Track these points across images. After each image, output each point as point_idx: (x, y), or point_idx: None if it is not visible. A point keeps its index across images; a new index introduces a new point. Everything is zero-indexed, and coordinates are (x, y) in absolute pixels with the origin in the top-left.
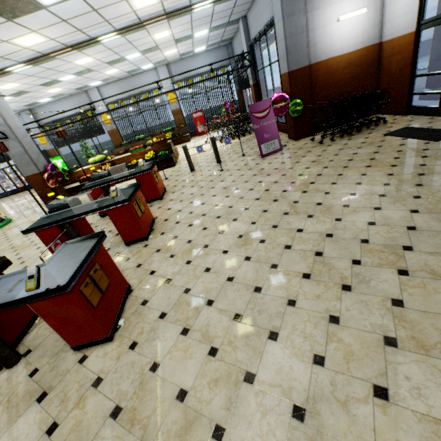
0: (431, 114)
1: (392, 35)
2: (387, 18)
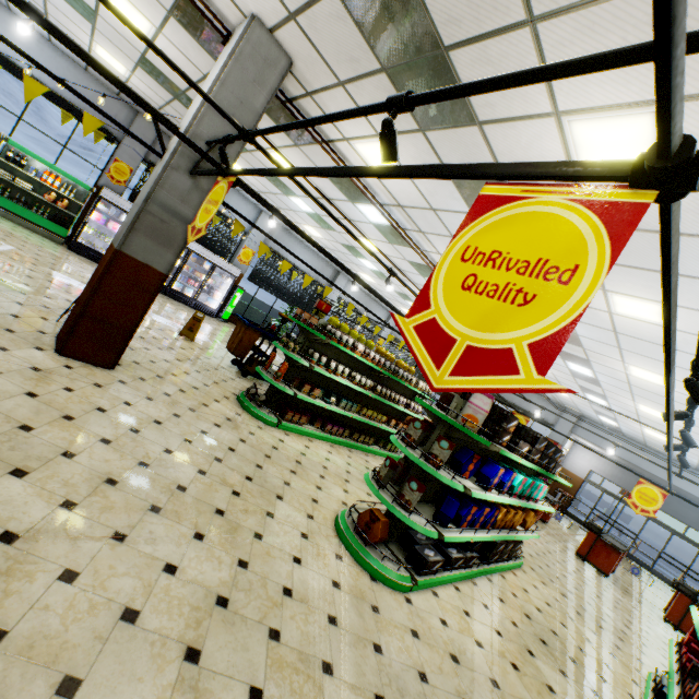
0: (579, 522)
1: (569, 469)
2: (569, 459)
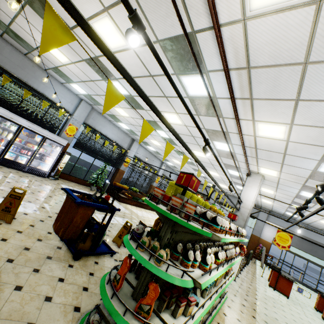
0: None
1: (263, 238)
2: (261, 232)
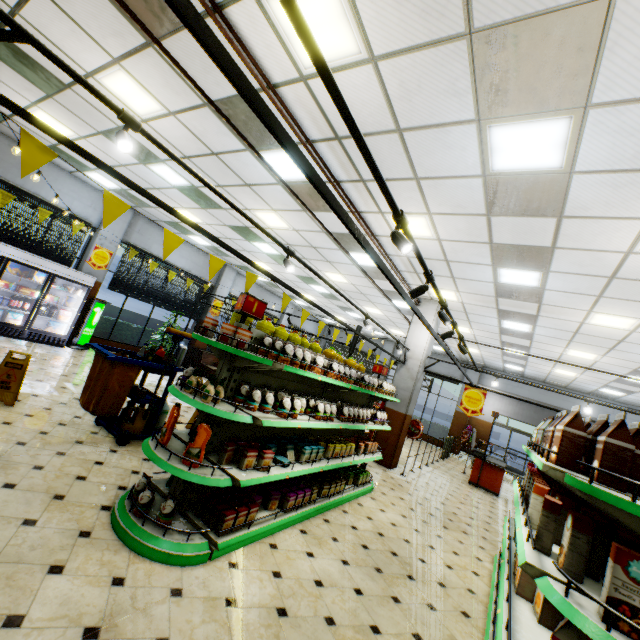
0: None
1: (478, 417)
2: None
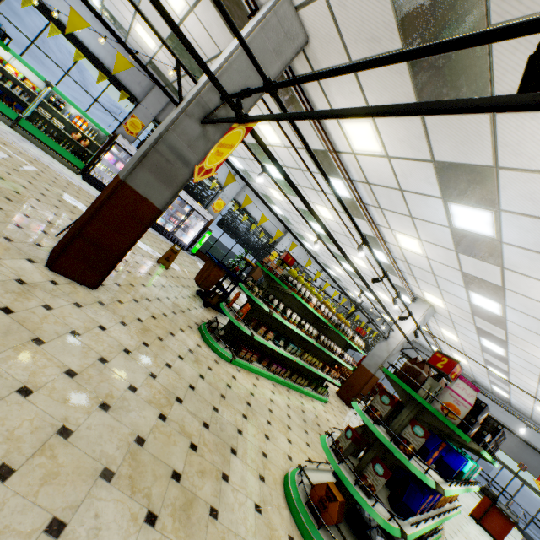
0: None
1: None
2: None
